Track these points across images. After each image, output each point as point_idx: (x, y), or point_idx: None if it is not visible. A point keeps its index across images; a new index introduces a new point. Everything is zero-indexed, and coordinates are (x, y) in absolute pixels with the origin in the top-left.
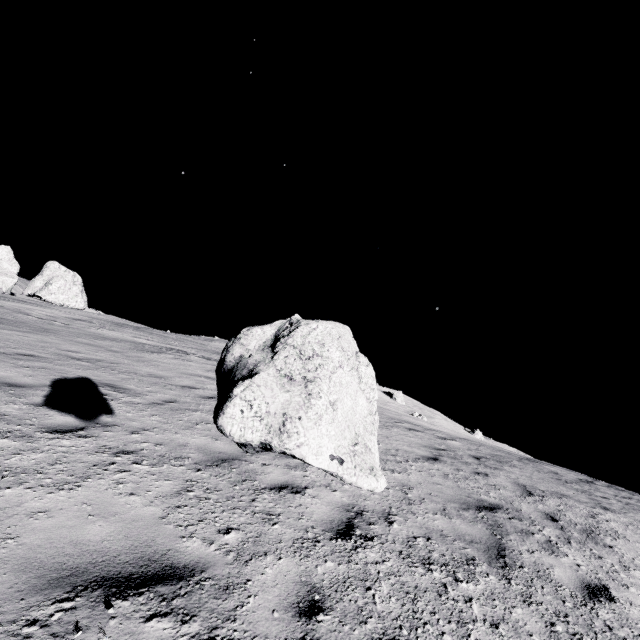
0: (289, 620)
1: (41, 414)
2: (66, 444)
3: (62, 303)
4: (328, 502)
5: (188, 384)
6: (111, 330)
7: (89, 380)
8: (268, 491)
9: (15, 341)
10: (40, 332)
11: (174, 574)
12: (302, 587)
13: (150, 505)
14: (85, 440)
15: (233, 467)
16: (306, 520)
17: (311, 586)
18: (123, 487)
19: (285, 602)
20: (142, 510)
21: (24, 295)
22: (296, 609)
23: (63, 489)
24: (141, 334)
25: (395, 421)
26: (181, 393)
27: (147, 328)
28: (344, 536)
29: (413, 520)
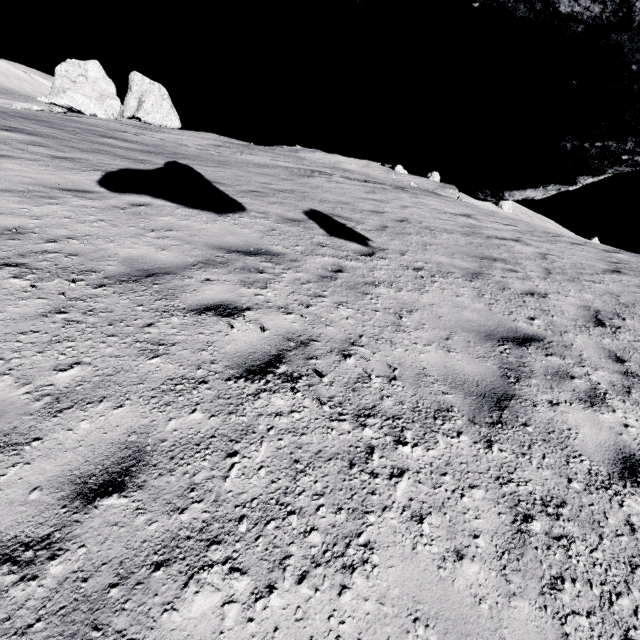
0: (612, 363)
1: (340, 243)
2: (383, 264)
3: (160, 124)
4: (570, 304)
5: (372, 209)
6: (250, 155)
7: (319, 212)
8: (526, 296)
9: (227, 178)
10: (223, 166)
11: (532, 338)
12: (603, 350)
13: (475, 303)
14: (387, 261)
15: (487, 279)
16: (568, 315)
17: (608, 350)
18: (448, 292)
19: (602, 356)
20: (475, 305)
21: (125, 118)
22: (610, 359)
23: (423, 292)
24: (273, 156)
25: (553, 235)
26: (380, 218)
27: (250, 145)
28: (600, 325)
29: (637, 318)
